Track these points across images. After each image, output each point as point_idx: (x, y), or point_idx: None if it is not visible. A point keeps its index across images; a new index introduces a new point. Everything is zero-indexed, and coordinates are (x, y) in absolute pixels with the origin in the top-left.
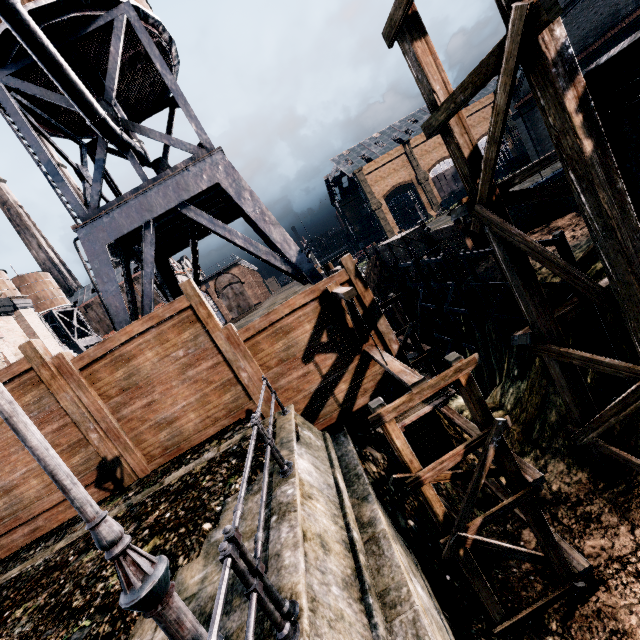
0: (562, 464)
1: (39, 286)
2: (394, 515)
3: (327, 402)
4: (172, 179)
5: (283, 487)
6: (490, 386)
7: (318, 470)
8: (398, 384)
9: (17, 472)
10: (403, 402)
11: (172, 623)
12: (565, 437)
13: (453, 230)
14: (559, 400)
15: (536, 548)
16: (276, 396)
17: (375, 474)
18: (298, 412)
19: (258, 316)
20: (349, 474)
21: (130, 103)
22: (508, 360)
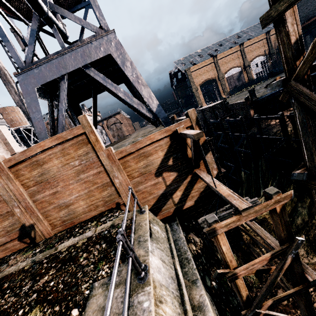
0: (303, 250)
1: (13, 114)
2: (204, 278)
3: (167, 202)
4: (80, 48)
5: (140, 296)
6: (255, 195)
7: (164, 264)
8: (213, 195)
9: None
10: (233, 221)
11: None
12: (306, 234)
13: (243, 104)
14: (304, 211)
15: (288, 304)
16: (137, 201)
17: (194, 251)
18: (149, 206)
19: (128, 142)
20: (181, 257)
21: (60, 1)
22: (272, 183)
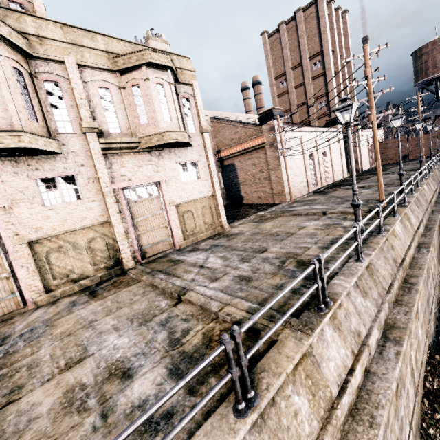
0: None
1: None
2: None
3: None
4: None
5: None
6: None
7: None
8: None
9: (390, 153)
10: None
11: (438, 152)
12: None
13: None
14: None
15: None
16: None
17: None
18: None
19: None
20: None
21: None
22: None
